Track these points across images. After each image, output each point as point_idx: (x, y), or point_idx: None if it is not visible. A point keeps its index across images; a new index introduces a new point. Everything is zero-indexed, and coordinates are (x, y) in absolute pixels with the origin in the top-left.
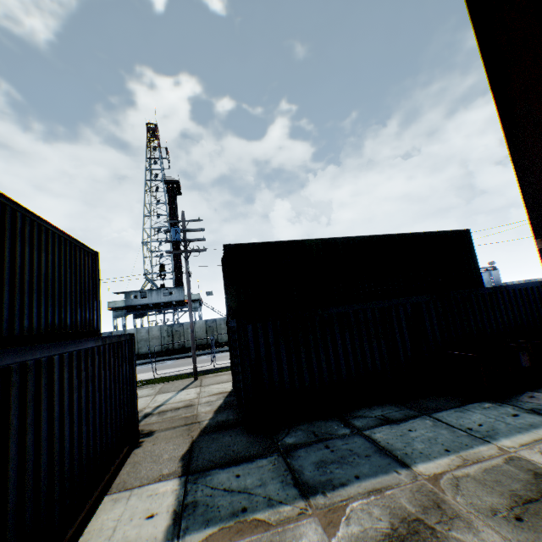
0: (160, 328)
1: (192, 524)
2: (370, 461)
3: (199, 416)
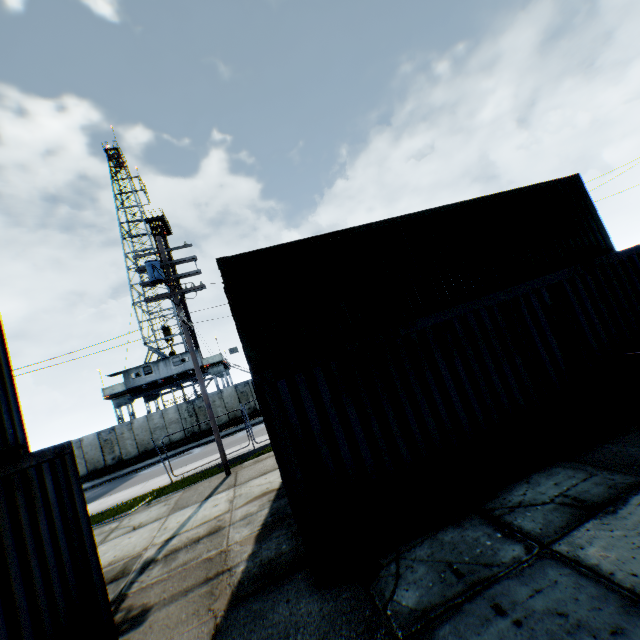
0: (177, 408)
1: None
2: None
3: (230, 553)
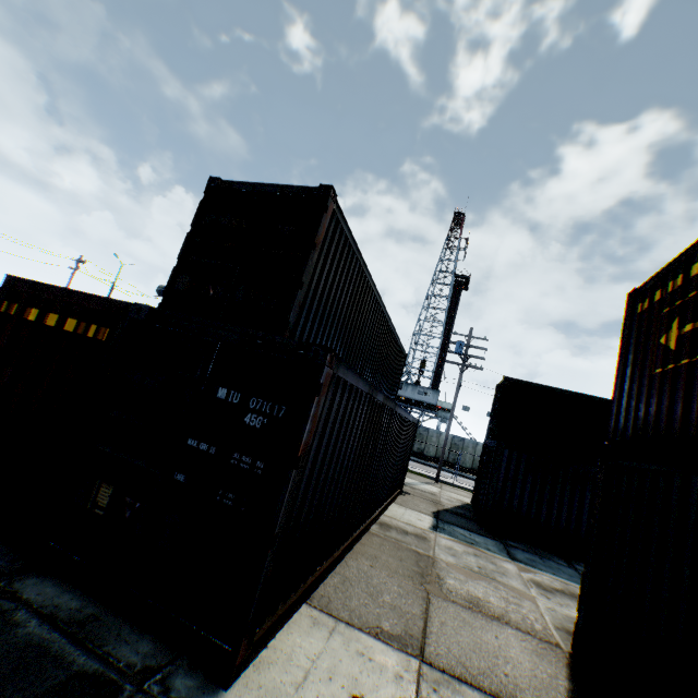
0: None
1: (443, 532)
2: (570, 577)
3: (442, 502)
